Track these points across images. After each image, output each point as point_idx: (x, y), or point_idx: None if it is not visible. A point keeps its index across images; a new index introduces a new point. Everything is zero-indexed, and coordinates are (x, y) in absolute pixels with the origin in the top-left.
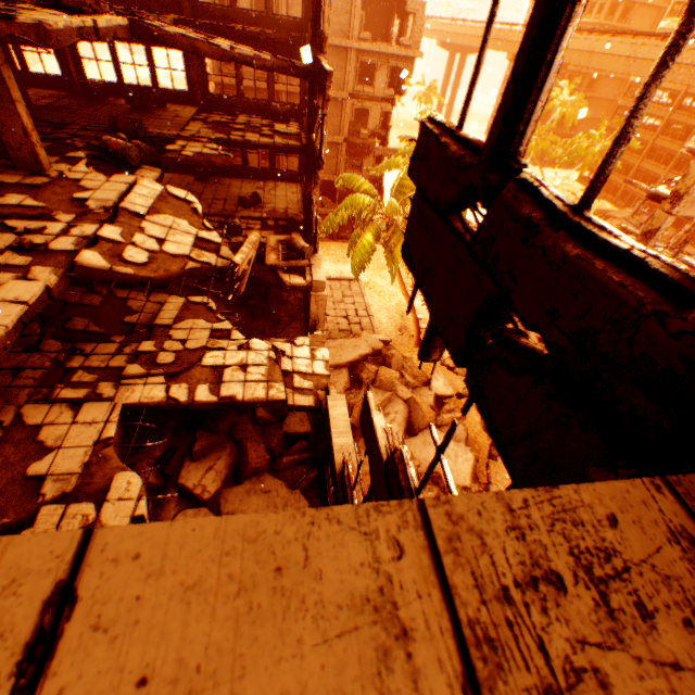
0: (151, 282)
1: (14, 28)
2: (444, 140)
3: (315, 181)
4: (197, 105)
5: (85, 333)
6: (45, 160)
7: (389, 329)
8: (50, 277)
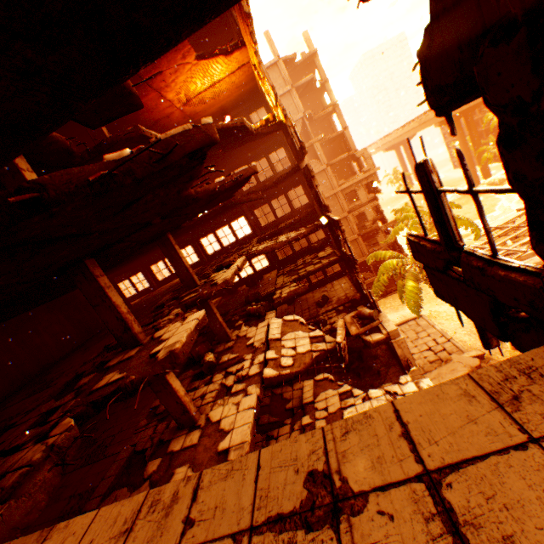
0: (299, 373)
1: (218, 287)
2: (421, 243)
3: (356, 271)
4: (275, 268)
5: (268, 424)
6: (229, 332)
7: (474, 343)
8: (256, 389)
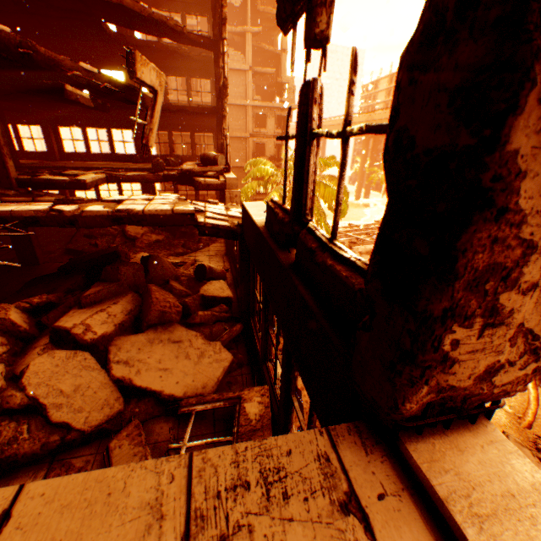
0: (33, 53)
1: None
2: None
3: (223, 114)
4: None
5: None
6: None
7: None
8: None
